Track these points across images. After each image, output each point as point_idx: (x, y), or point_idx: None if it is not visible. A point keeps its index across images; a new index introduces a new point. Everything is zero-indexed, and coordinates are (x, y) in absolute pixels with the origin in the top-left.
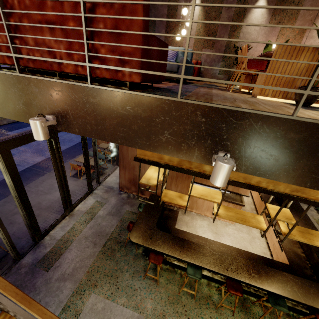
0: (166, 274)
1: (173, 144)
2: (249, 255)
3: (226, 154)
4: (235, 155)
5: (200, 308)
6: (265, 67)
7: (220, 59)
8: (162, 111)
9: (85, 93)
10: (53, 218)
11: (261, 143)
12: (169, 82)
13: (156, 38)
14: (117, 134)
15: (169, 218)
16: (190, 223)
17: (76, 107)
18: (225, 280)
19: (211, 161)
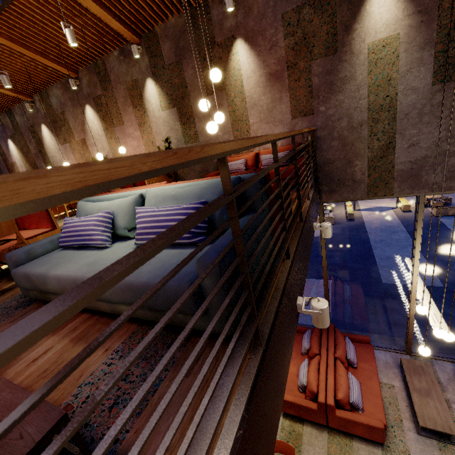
0: None
1: None
2: None
3: None
4: None
5: None
6: None
7: None
8: None
9: None
10: None
11: None
12: None
13: None
14: None
15: None
16: None
17: None
18: None
19: None
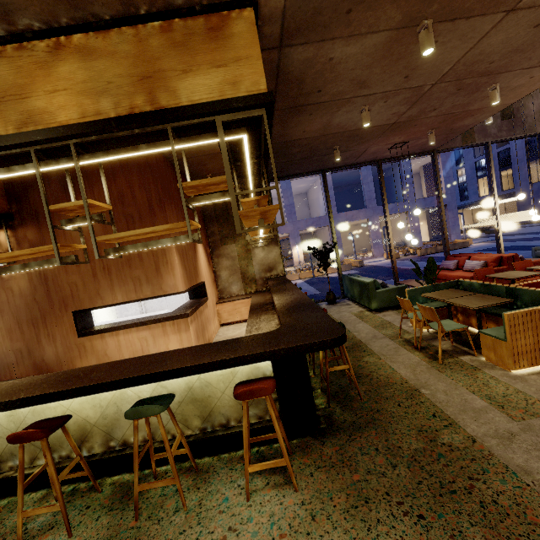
0: None
1: None
2: None
3: None
4: None
5: None
6: None
7: None
8: None
9: None
10: None
11: None
12: None
13: None
14: None
15: None
16: None
17: None
18: (88, 459)
19: None
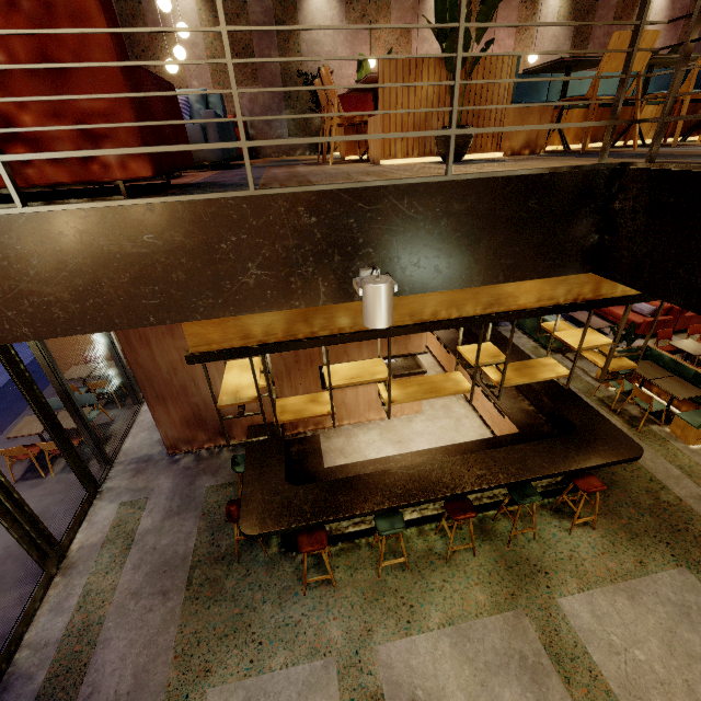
0: (344, 560)
1: (273, 286)
2: (463, 448)
3: (374, 270)
4: (387, 269)
5: (423, 577)
6: (373, 106)
7: (281, 103)
8: (228, 224)
9: (19, 231)
10: (13, 602)
11: (420, 233)
12: (197, 171)
13: (148, 73)
14: (142, 304)
15: (306, 456)
16: (348, 448)
17: (2, 273)
18: (443, 510)
19: (353, 293)
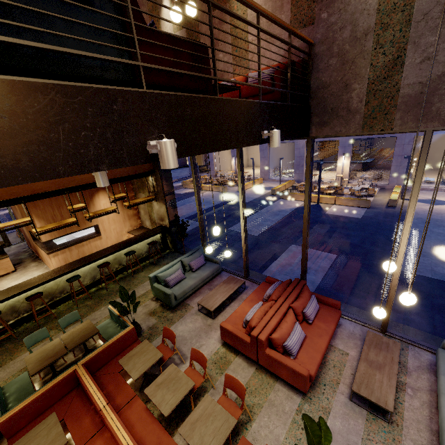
0: None
1: None
2: None
3: None
4: None
5: None
6: None
7: None
8: None
9: None
10: None
11: None
12: None
13: None
14: None
15: None
16: (28, 272)
17: None
18: None
19: None
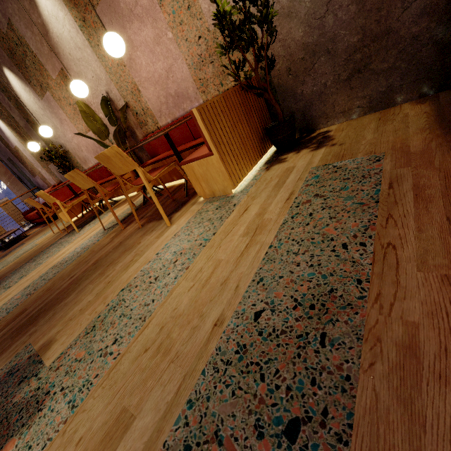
0: None
1: None
2: None
3: None
4: None
5: None
6: None
7: None
8: None
9: None
10: None
11: None
12: None
13: None
14: None
15: None
16: None
17: None
18: None
19: None
